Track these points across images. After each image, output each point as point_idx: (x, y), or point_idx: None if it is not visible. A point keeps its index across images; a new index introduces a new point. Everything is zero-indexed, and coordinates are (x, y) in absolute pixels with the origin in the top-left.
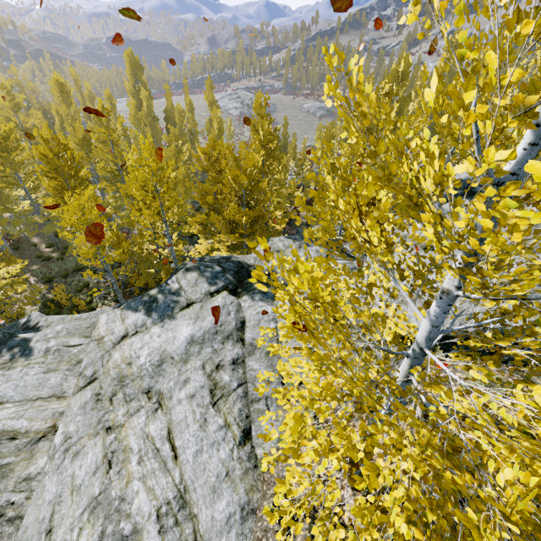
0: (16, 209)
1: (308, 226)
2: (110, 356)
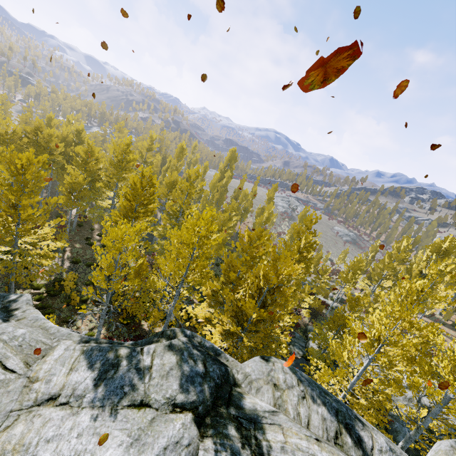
0: (99, 203)
1: (305, 334)
2: (15, 420)
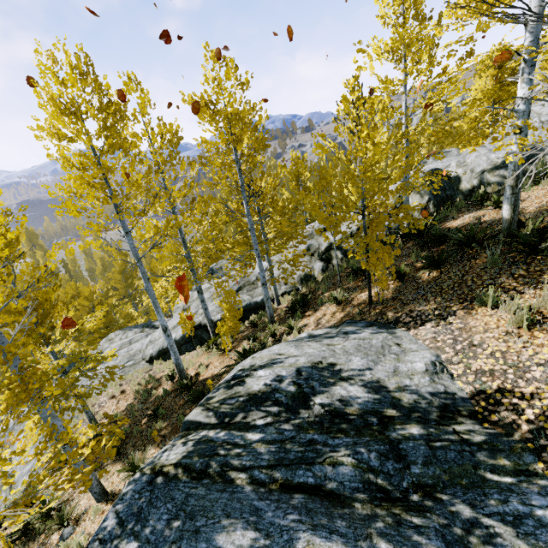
0: None
1: None
2: None
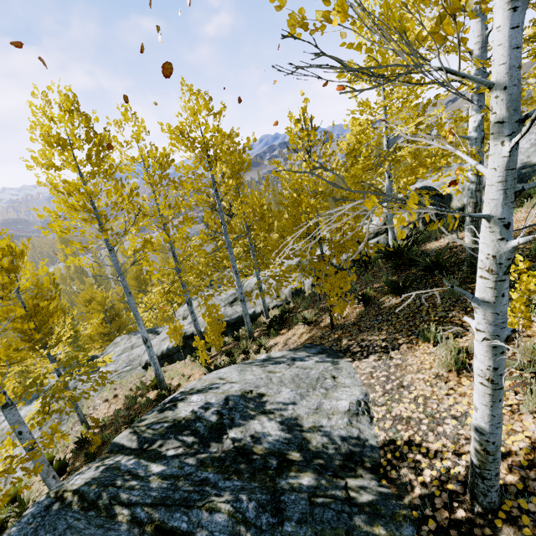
0: None
1: None
2: None
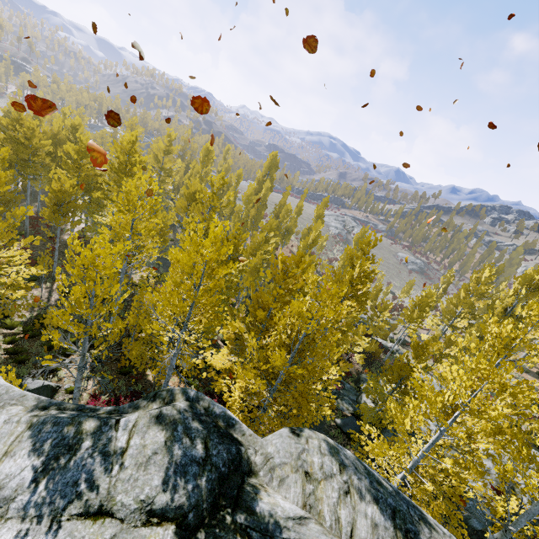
0: (96, 218)
1: (358, 384)
2: None
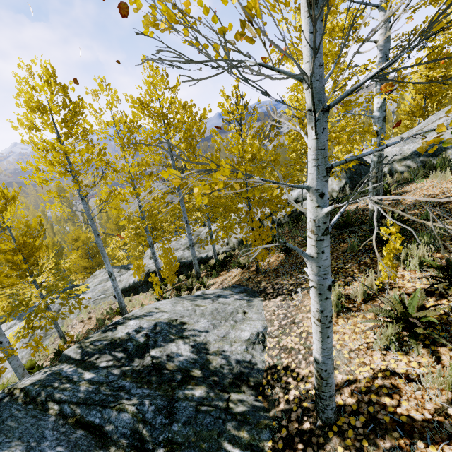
0: None
1: None
2: None
